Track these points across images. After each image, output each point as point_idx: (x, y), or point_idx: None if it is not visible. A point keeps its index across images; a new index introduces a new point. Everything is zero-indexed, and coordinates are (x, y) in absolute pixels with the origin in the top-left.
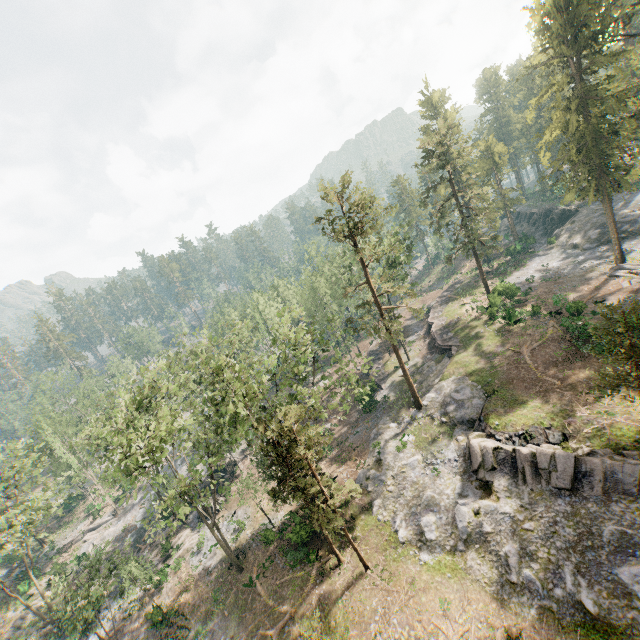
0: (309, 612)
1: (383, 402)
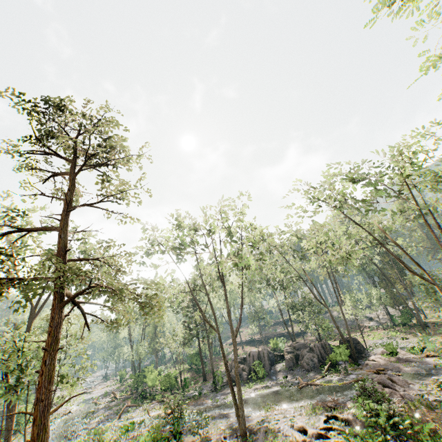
0: None
1: None
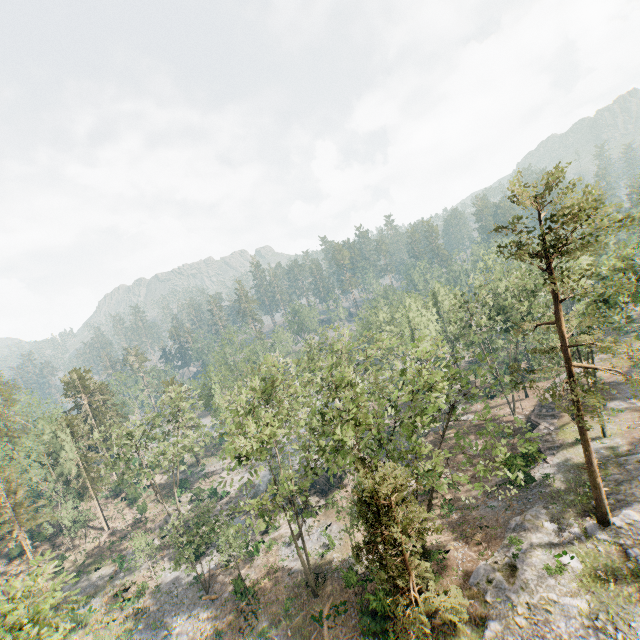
0: None
1: (542, 482)
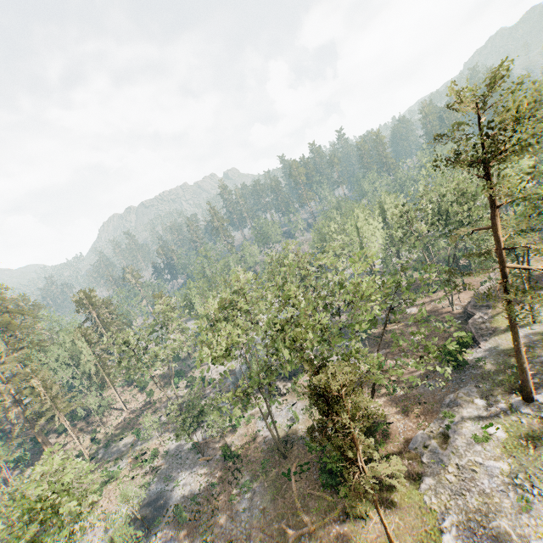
0: (324, 541)
1: (475, 365)
